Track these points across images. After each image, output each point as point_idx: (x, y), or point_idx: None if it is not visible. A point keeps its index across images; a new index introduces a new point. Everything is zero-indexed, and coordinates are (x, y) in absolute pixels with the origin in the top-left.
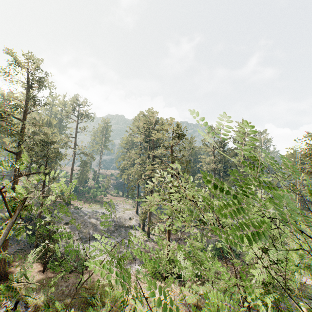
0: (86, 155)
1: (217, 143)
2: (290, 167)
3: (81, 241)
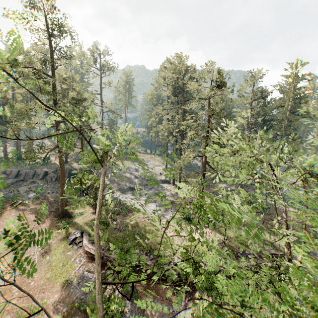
0: (113, 113)
1: (259, 92)
2: None
3: (120, 192)
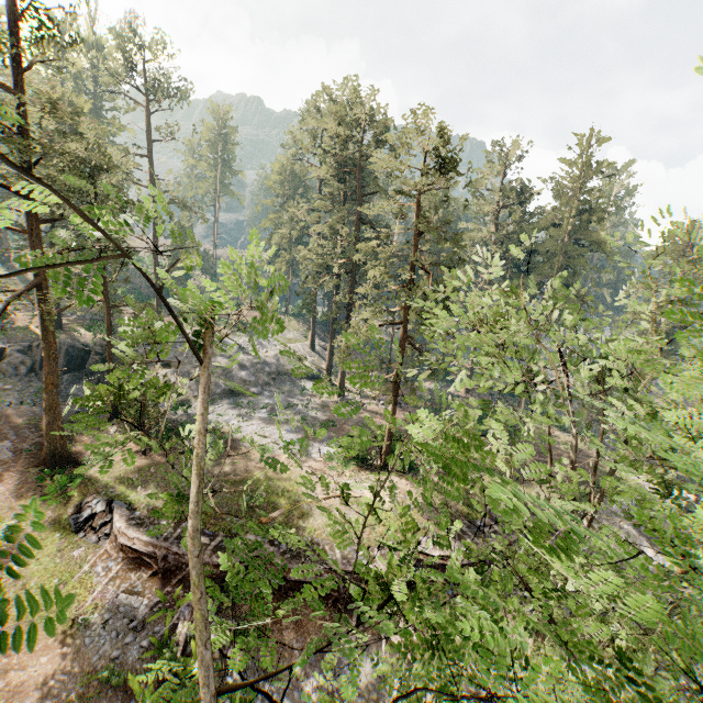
0: (186, 208)
1: (516, 191)
2: (702, 261)
3: None
